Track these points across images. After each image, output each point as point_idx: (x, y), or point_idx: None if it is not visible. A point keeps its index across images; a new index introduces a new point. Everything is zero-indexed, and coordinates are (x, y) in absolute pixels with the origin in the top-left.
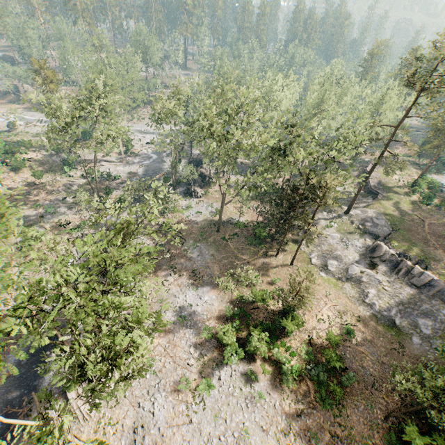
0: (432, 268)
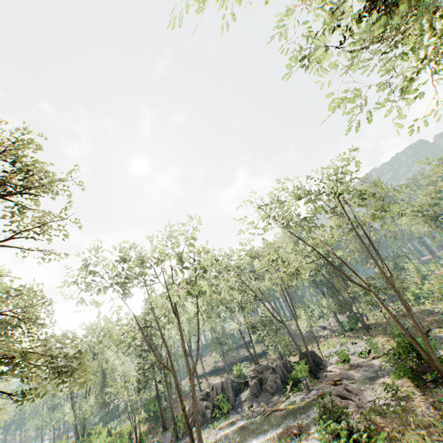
0: None
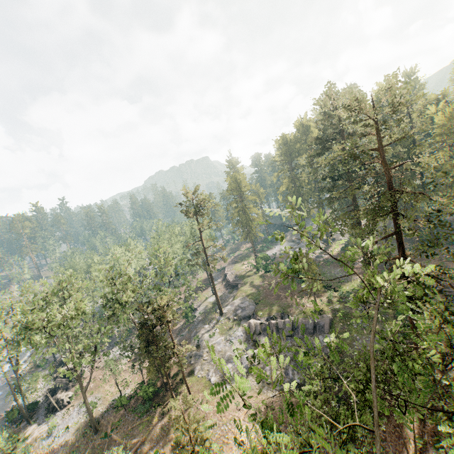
0: (292, 314)
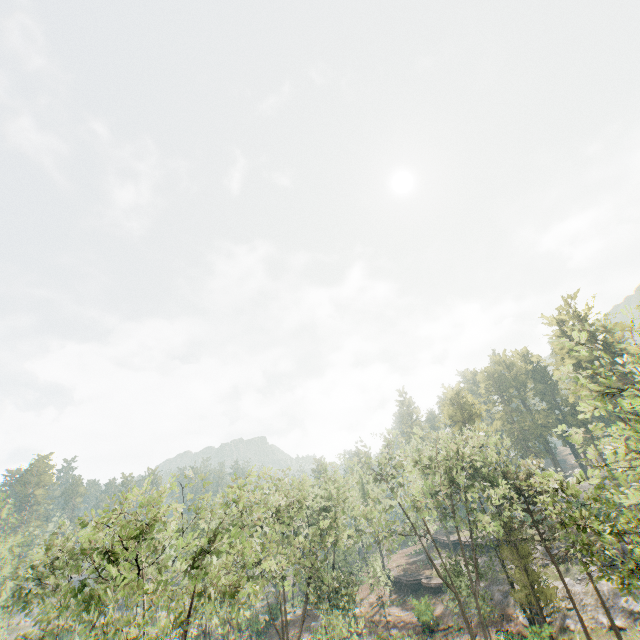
0: None
